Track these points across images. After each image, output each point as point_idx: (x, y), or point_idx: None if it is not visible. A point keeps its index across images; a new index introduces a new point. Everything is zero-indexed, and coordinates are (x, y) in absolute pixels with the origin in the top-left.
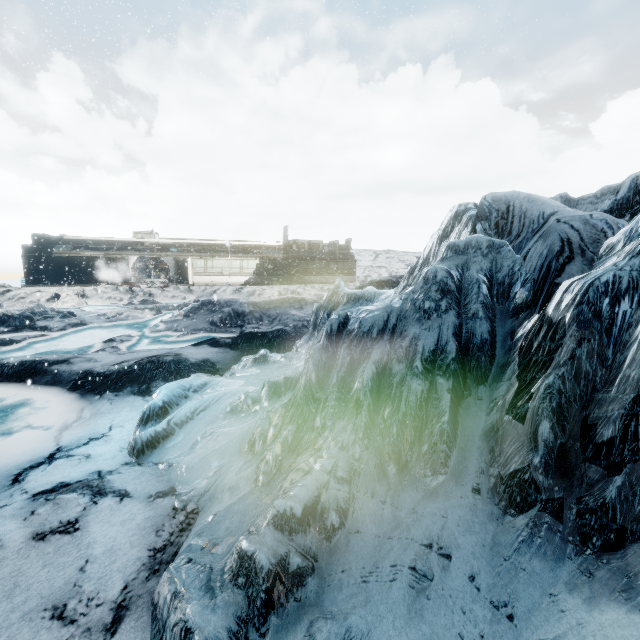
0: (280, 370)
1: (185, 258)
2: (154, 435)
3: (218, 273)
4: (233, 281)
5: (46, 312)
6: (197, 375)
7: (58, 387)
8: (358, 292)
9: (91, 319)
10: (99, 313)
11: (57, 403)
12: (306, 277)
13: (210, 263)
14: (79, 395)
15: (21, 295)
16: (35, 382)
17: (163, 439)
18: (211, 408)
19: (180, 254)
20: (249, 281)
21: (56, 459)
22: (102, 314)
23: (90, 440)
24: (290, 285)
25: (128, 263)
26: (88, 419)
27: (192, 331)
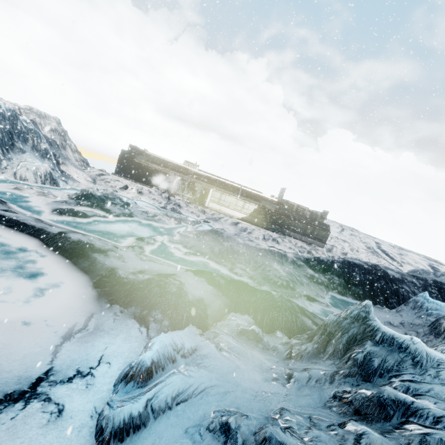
0: (275, 384)
1: (209, 188)
2: (127, 420)
3: (226, 205)
4: (234, 214)
5: (114, 199)
6: (190, 330)
7: (88, 277)
8: (398, 337)
9: (137, 213)
10: (144, 209)
11: (80, 295)
12: (286, 230)
13: (224, 197)
14: (97, 294)
15: (108, 180)
16: (77, 264)
17: (133, 430)
18: (192, 401)
19: (207, 184)
20: (244, 218)
21: (35, 397)
22: (145, 211)
23: (76, 374)
24: (272, 232)
25: (174, 180)
26: (90, 333)
27: (196, 252)
